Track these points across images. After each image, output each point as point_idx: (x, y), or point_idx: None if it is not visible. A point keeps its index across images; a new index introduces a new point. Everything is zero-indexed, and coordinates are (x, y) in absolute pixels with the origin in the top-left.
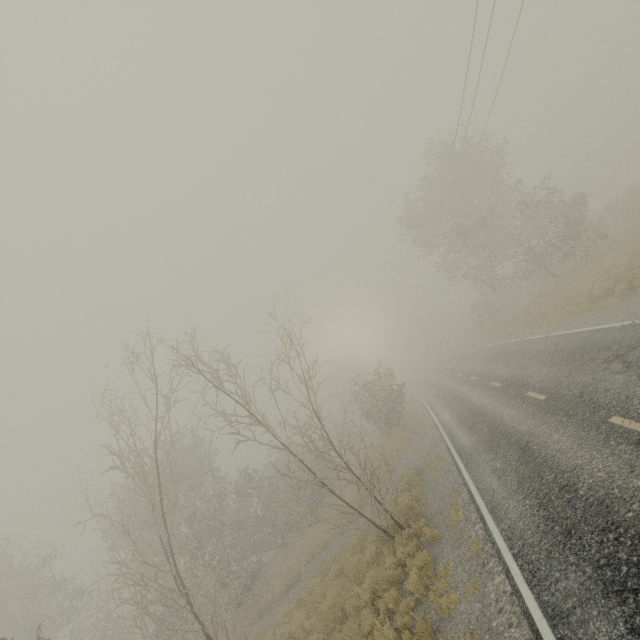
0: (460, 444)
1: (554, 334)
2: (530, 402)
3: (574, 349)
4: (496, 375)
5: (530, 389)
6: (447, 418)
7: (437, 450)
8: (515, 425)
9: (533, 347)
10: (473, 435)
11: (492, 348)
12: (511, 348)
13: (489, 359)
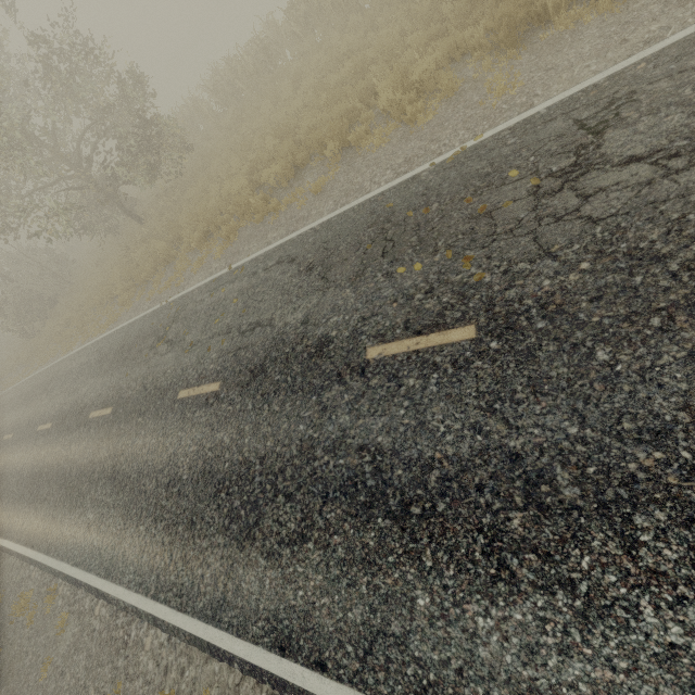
0: (260, 611)
1: (249, 259)
2: (427, 364)
3: (368, 238)
4: (175, 376)
5: (363, 343)
6: (98, 541)
7: (144, 667)
8: (482, 443)
9: (221, 294)
10: (292, 553)
11: (94, 348)
12: (153, 324)
13: (109, 364)
